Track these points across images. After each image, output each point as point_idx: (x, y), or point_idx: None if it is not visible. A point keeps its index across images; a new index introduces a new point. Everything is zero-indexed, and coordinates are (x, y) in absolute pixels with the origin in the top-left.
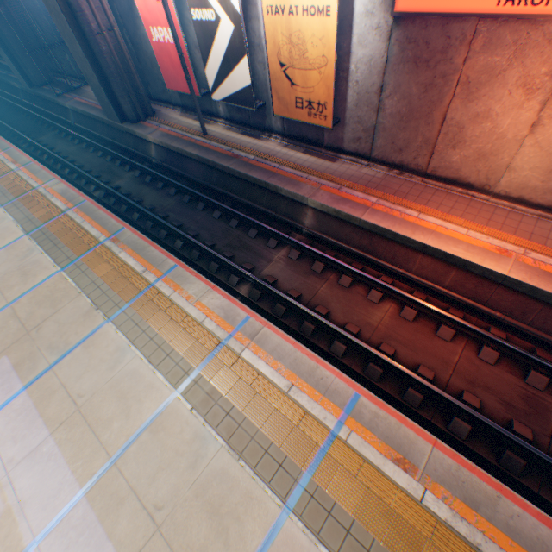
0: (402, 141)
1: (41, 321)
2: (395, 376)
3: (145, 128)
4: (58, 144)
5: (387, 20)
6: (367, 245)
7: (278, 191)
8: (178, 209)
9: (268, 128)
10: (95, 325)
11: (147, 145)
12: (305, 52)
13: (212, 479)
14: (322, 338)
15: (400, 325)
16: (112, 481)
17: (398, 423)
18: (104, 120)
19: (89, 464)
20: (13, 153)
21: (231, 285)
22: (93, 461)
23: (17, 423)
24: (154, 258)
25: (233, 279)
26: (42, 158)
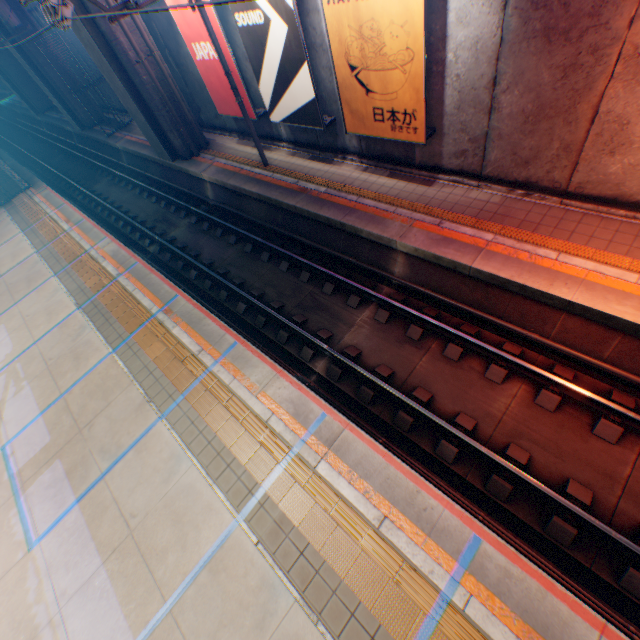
0: (528, 149)
1: (93, 416)
2: (531, 495)
3: (198, 164)
4: (112, 192)
5: None
6: (482, 300)
7: (357, 233)
8: (239, 261)
9: (341, 149)
10: (147, 423)
11: (202, 184)
12: (382, 46)
13: None
14: (423, 434)
15: (535, 417)
16: (168, 635)
17: (542, 589)
18: (156, 159)
19: (142, 608)
20: (66, 210)
21: (304, 360)
22: (147, 604)
23: (70, 546)
24: (211, 333)
25: (306, 353)
26: (97, 210)
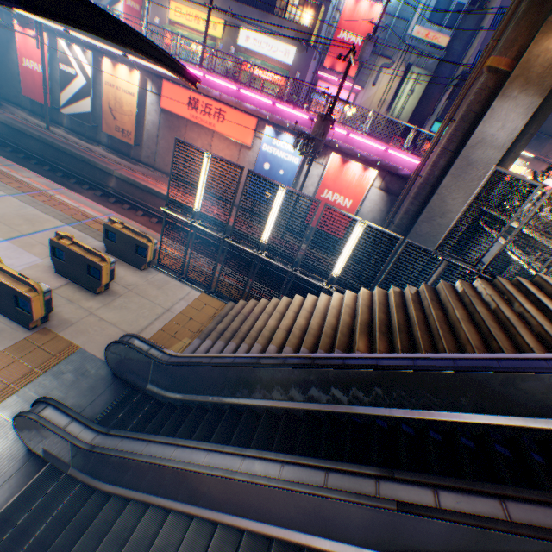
0: (168, 161)
1: None
2: None
3: None
4: None
5: (160, 110)
6: (144, 198)
7: (97, 166)
8: (13, 158)
9: (99, 141)
10: None
11: None
12: (124, 107)
13: (29, 215)
14: None
15: (150, 223)
16: None
17: (129, 221)
18: None
19: None
20: None
21: None
22: None
23: None
24: None
25: None
26: None
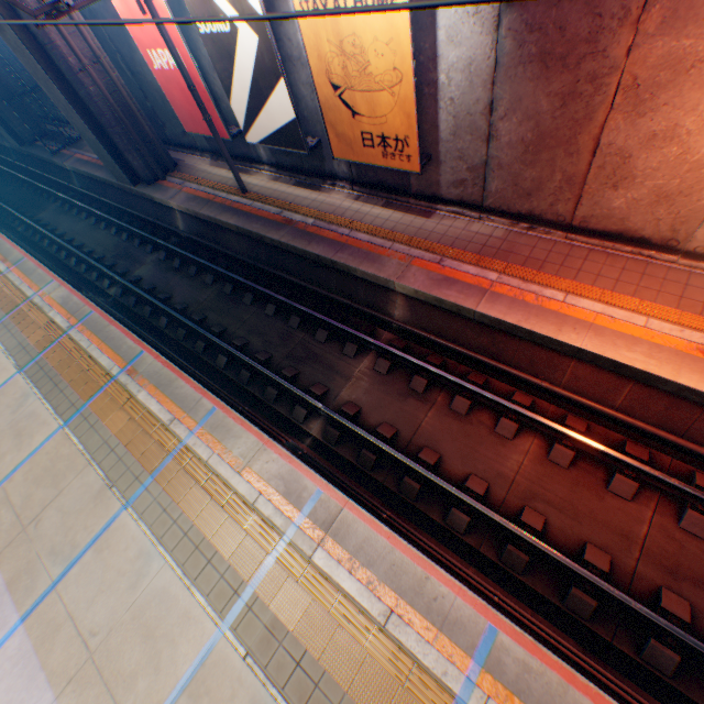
0: (530, 181)
1: (41, 509)
2: (549, 564)
3: (165, 189)
4: (61, 221)
5: None
6: (489, 345)
7: (351, 272)
8: (218, 304)
9: (330, 174)
10: (109, 514)
11: (170, 213)
12: (367, 64)
13: None
14: (432, 502)
15: (550, 475)
16: None
17: (564, 682)
18: (113, 183)
19: None
20: (2, 246)
21: (297, 421)
22: None
23: (13, 680)
24: (185, 398)
25: (298, 413)
26: (43, 244)
